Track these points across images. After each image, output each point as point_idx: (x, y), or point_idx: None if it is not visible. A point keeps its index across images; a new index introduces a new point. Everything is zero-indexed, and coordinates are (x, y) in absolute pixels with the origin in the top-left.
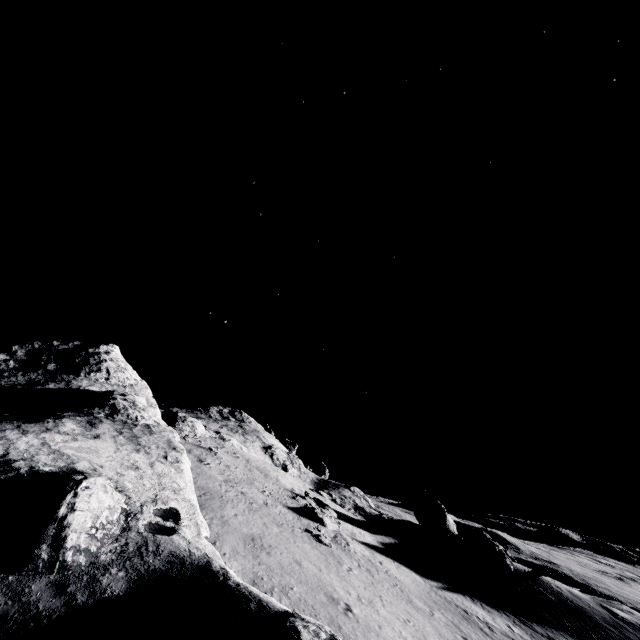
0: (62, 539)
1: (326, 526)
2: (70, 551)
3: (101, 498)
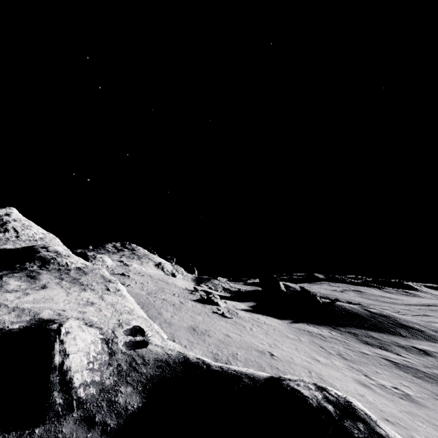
0: (68, 382)
1: (220, 306)
2: (80, 388)
3: (83, 337)
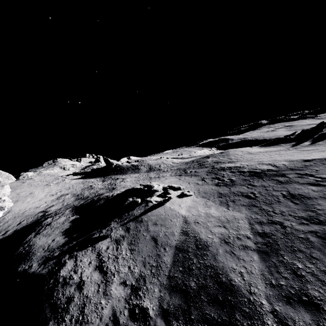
0: None
1: (60, 180)
2: None
3: None
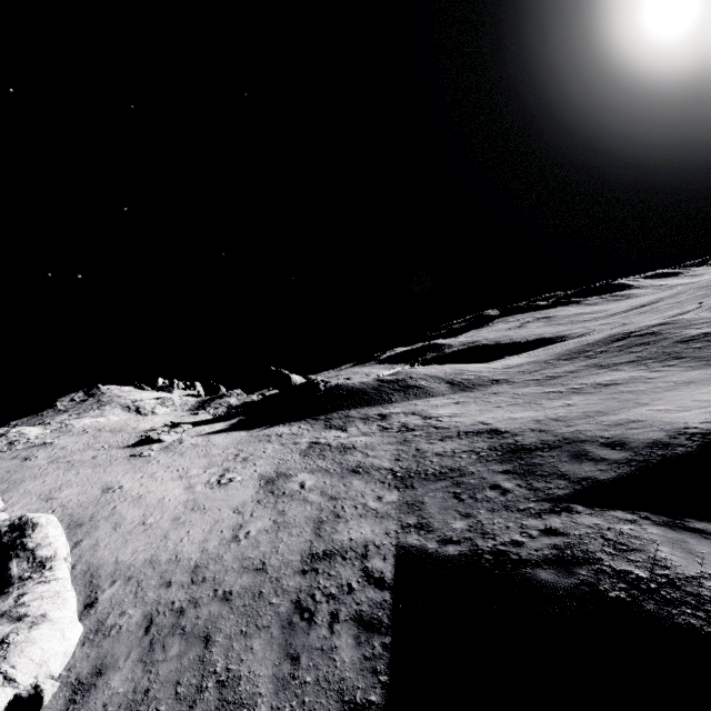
0: None
1: (165, 441)
2: None
3: None
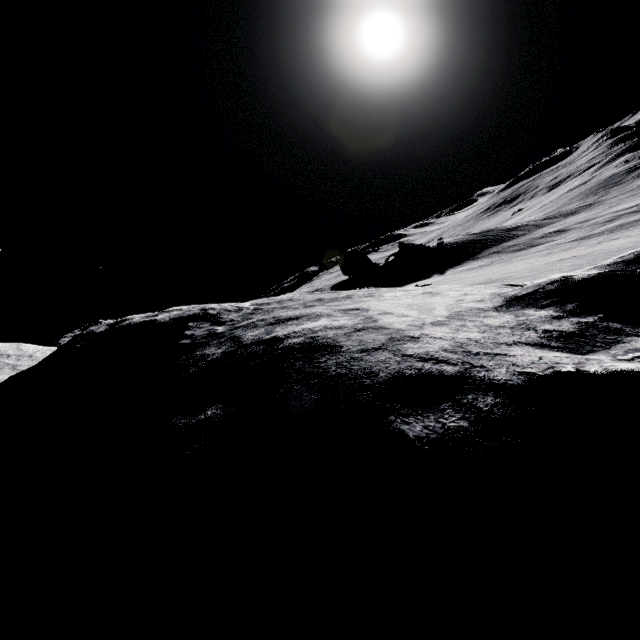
0: None
1: None
2: None
3: None
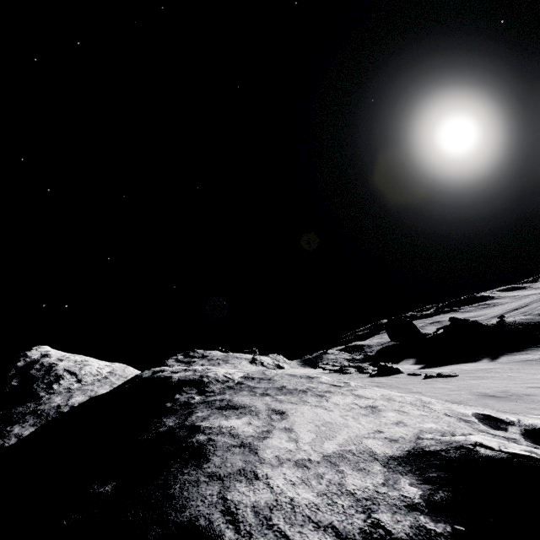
0: None
1: (403, 372)
2: None
3: None
